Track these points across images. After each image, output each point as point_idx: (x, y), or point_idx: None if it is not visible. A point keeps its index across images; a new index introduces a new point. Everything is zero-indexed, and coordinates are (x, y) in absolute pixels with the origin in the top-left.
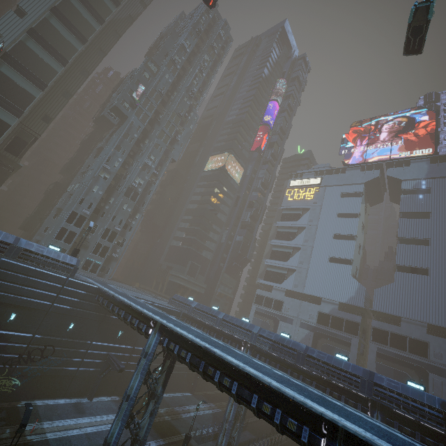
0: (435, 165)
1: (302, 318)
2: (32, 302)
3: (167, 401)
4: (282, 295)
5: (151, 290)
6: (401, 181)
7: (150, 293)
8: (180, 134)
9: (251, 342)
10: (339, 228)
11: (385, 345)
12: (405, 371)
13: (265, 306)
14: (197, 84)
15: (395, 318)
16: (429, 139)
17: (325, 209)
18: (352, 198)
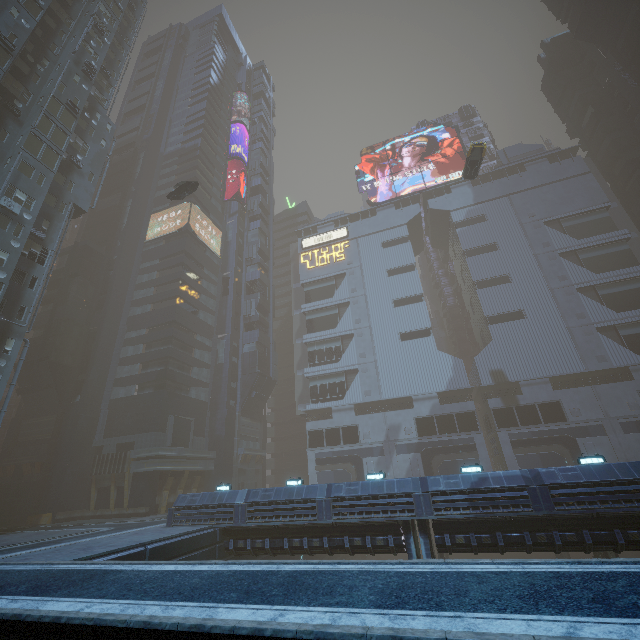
0: (479, 187)
1: (396, 439)
2: None
3: None
4: (352, 416)
5: (90, 514)
6: (449, 213)
7: (93, 523)
8: (82, 154)
9: (423, 516)
10: (398, 291)
11: (516, 428)
12: (552, 450)
13: (330, 446)
14: (96, 56)
15: (506, 387)
16: (460, 158)
17: (367, 269)
18: (400, 246)
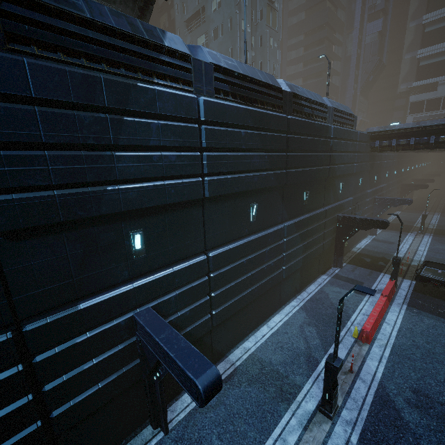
0: None
1: None
2: (348, 167)
3: (402, 220)
4: None
5: None
6: None
7: None
8: None
9: None
10: None
11: None
12: None
13: (428, 112)
14: None
15: None
16: None
17: None
18: None
